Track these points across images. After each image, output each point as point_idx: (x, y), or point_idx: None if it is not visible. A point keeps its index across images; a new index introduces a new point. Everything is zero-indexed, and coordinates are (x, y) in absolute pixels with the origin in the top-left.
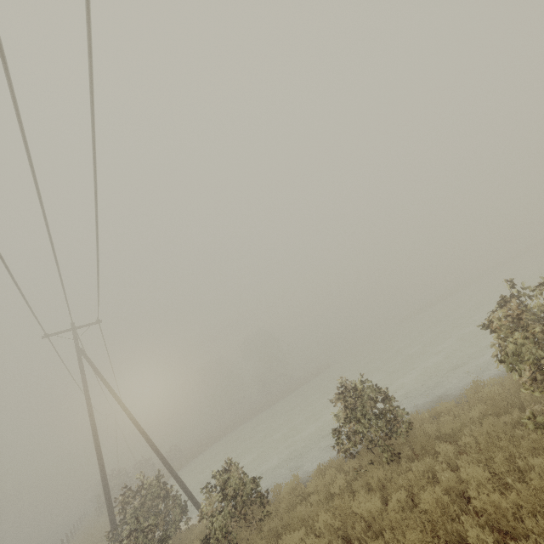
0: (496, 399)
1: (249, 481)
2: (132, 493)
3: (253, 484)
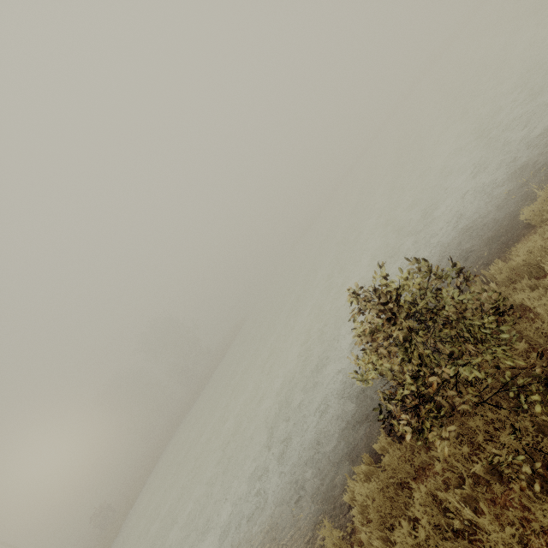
0: None
1: None
2: None
3: None
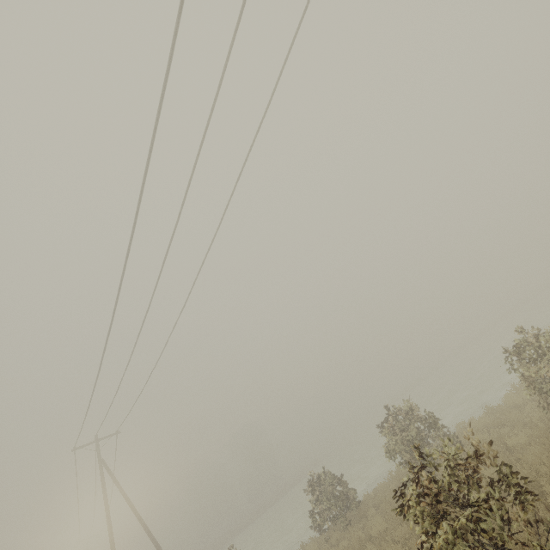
0: (401, 475)
1: None
2: None
3: None
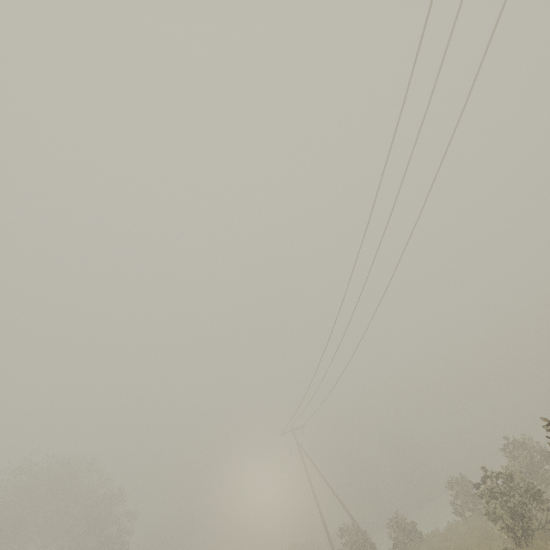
0: None
1: (411, 523)
2: (348, 528)
3: (414, 524)
